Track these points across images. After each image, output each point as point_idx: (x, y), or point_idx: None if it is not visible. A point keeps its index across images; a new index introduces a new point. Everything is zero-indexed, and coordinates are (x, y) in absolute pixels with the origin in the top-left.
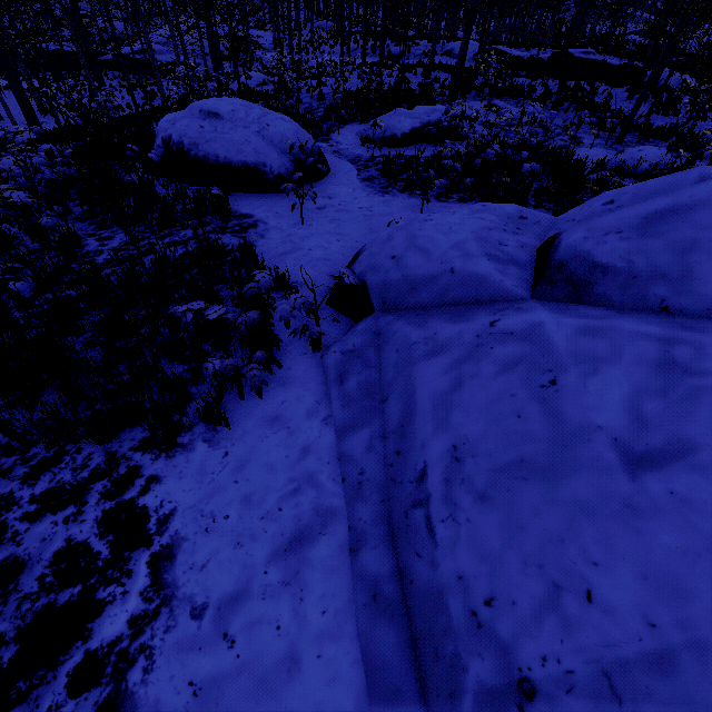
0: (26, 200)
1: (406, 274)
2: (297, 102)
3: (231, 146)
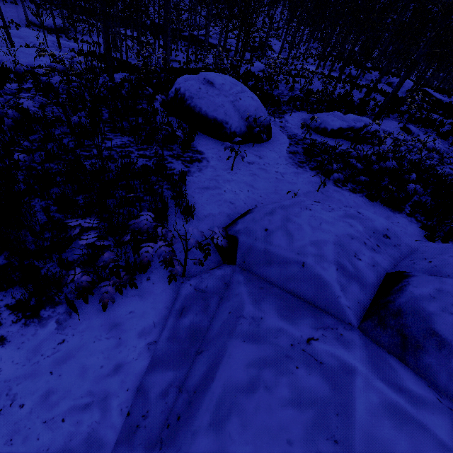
0: (31, 108)
1: (268, 248)
2: (275, 88)
3: (212, 105)
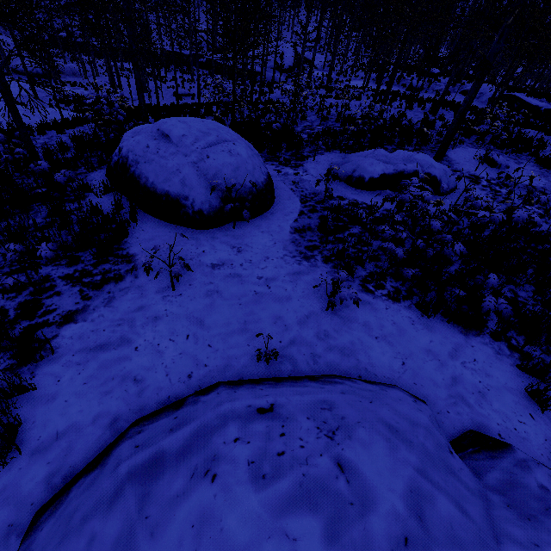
0: None
1: None
2: (302, 119)
3: (162, 172)
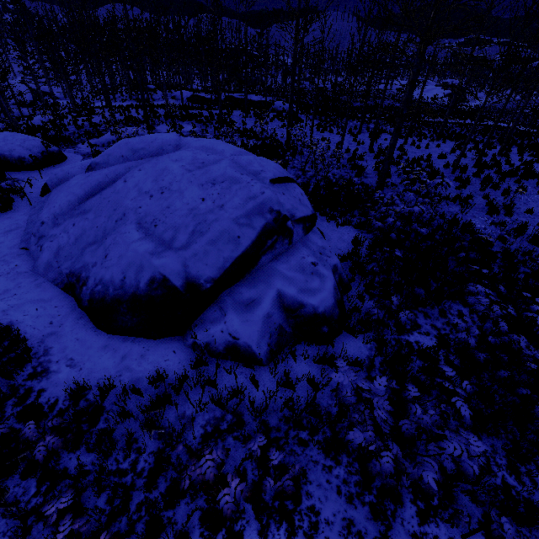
0: None
1: (57, 177)
2: (66, 131)
3: (5, 152)
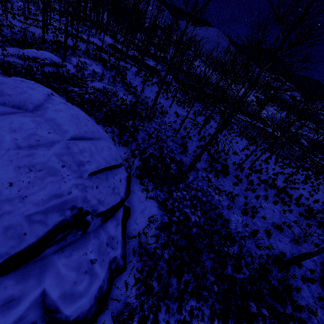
0: None
1: None
2: (0, 30)
3: None
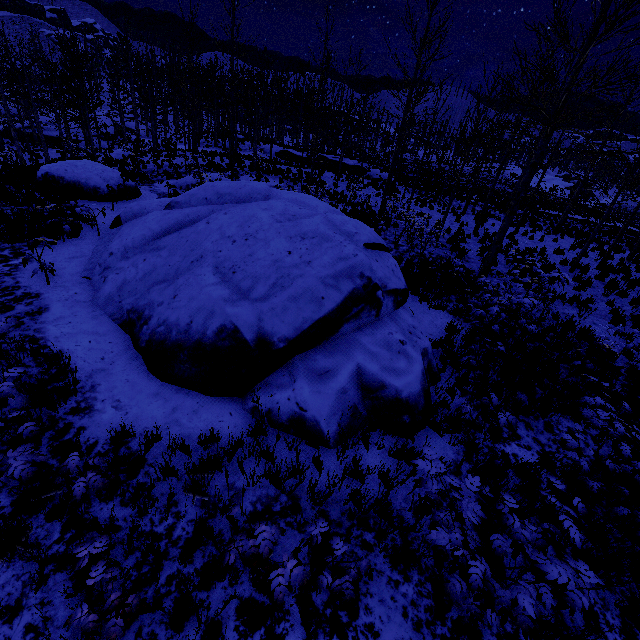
0: None
1: (133, 211)
2: (144, 168)
3: (82, 179)
